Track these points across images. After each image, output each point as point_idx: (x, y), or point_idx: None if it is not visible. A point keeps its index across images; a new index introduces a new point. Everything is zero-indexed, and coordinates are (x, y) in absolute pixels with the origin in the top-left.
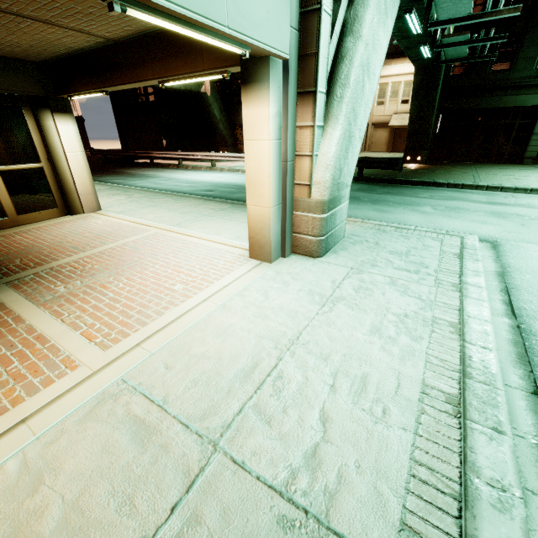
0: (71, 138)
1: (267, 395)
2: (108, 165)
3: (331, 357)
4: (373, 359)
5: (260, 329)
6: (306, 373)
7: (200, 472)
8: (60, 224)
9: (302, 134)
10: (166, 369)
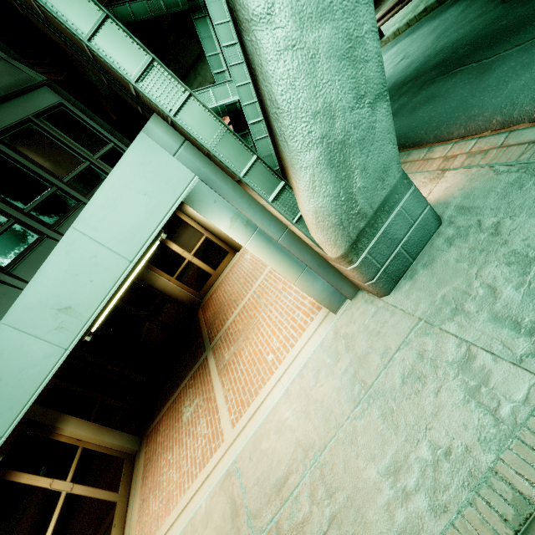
0: None
1: (285, 516)
2: None
3: (336, 495)
4: (370, 517)
5: (300, 432)
6: (313, 506)
7: None
8: (233, 267)
9: (270, 210)
10: (250, 459)
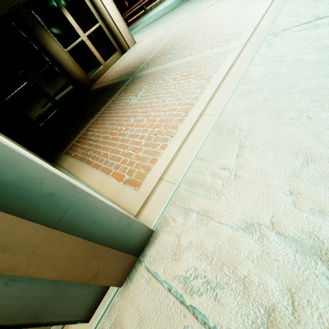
0: None
1: None
2: None
3: None
4: None
5: None
6: None
7: None
8: (125, 57)
9: None
10: (295, 16)
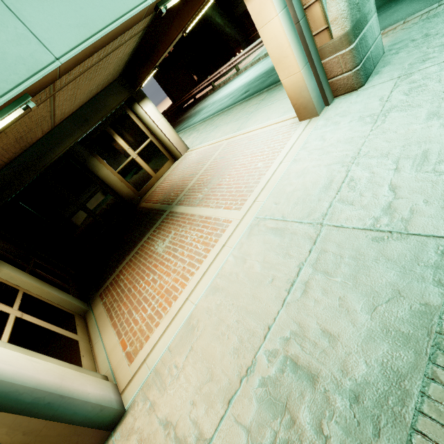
0: (153, 113)
1: (345, 192)
2: (172, 120)
3: (391, 153)
4: (432, 137)
5: (326, 161)
6: (371, 170)
7: (318, 236)
8: (175, 168)
9: None
10: (276, 205)
